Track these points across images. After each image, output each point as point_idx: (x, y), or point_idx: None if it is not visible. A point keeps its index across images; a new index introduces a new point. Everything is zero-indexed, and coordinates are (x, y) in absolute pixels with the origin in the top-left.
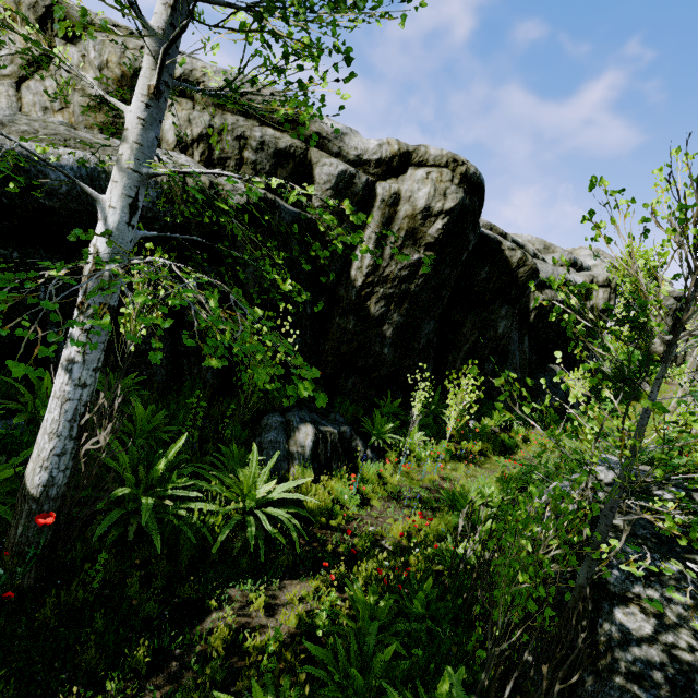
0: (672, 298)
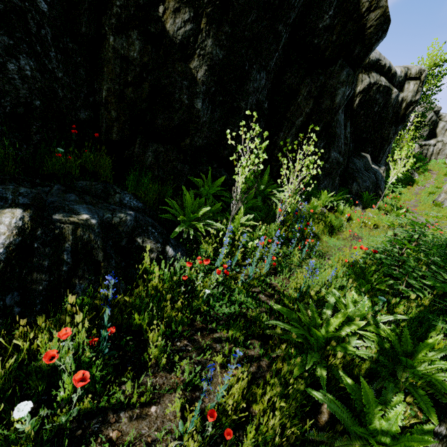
0: (433, 112)
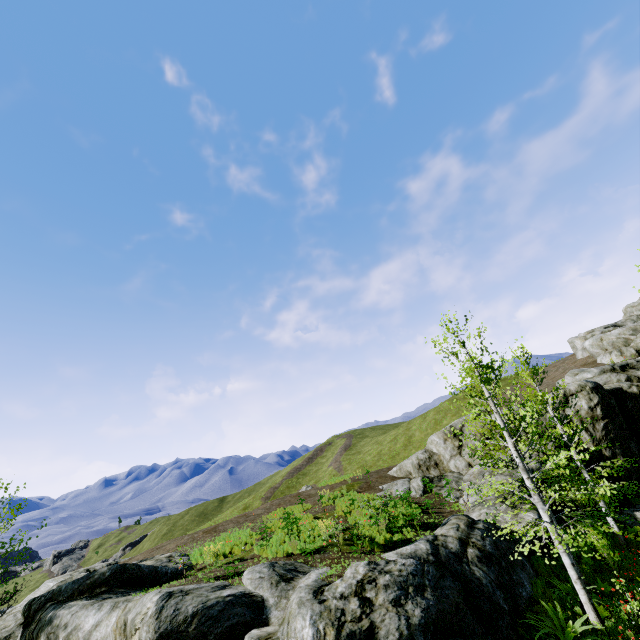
0: None
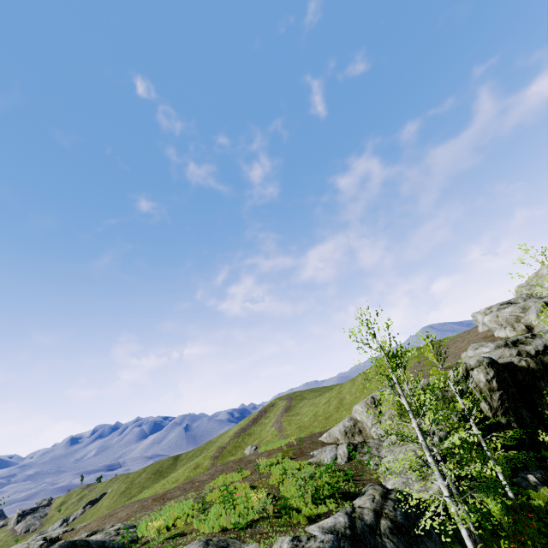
0: None
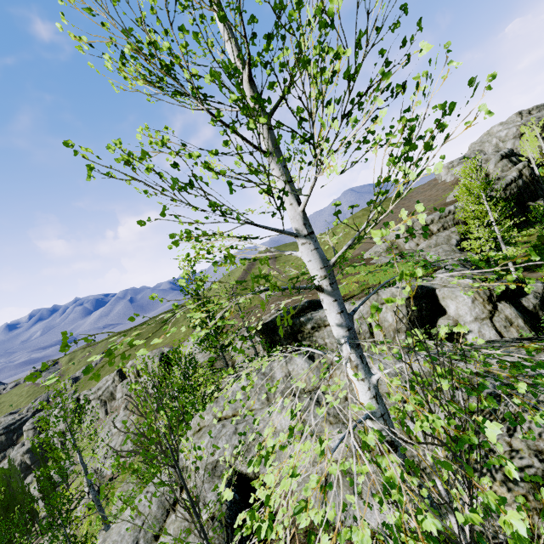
0: None
